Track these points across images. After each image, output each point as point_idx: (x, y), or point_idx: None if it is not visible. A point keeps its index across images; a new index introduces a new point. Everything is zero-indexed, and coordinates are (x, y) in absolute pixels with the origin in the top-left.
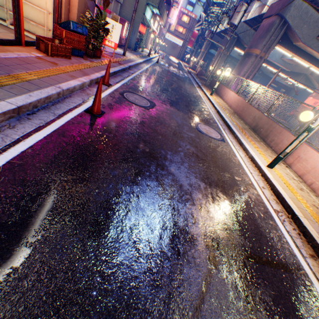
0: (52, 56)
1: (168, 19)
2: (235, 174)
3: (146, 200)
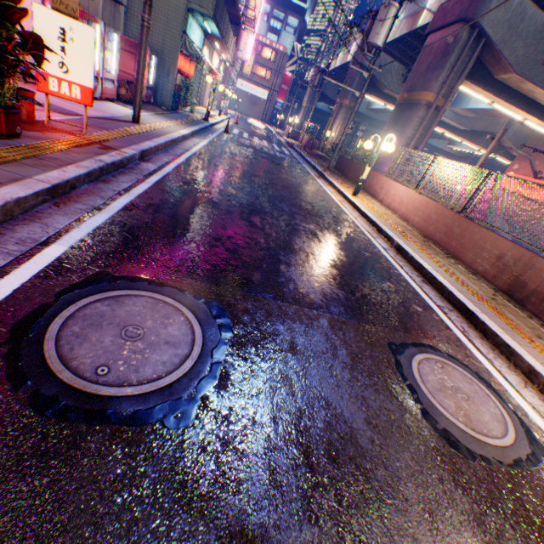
0: None
1: (238, 52)
2: None
3: None
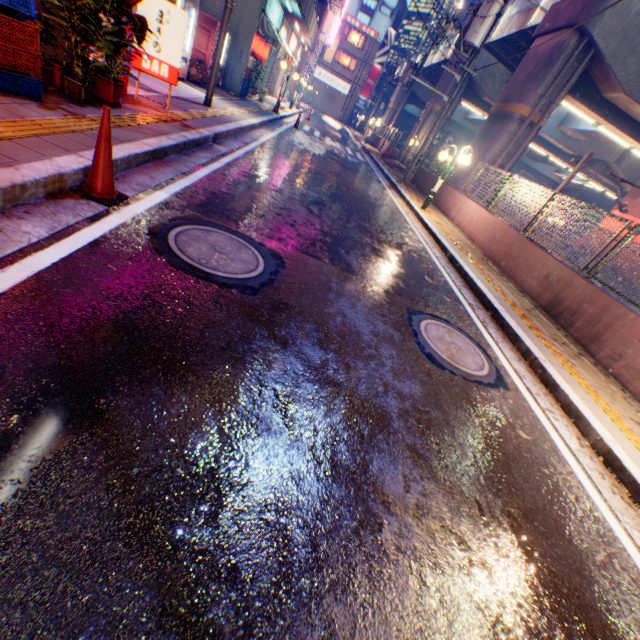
0: None
1: (320, 34)
2: (617, 611)
3: None
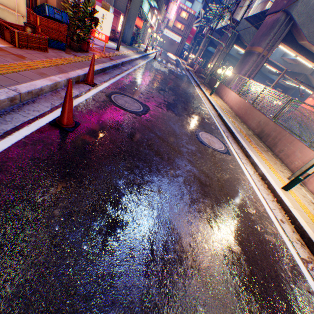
0: (20, 47)
1: (166, 14)
2: (247, 203)
3: (124, 289)
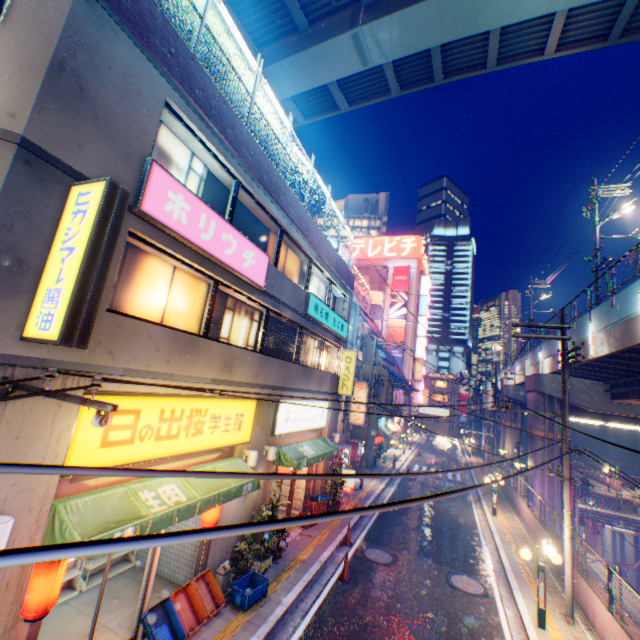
0: (306, 527)
1: (412, 398)
2: (482, 633)
3: None
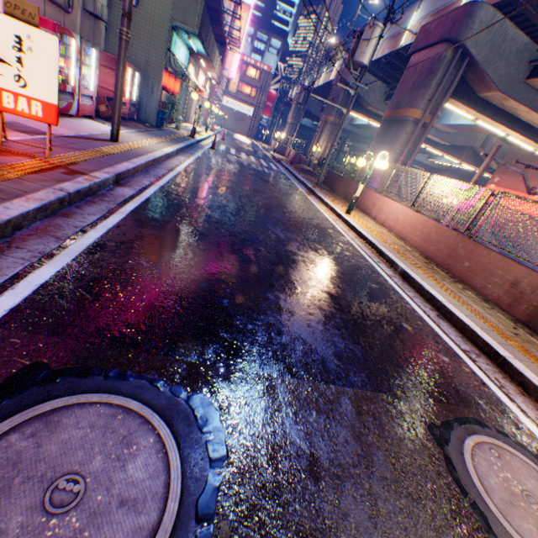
0: None
1: (223, 70)
2: None
3: None
